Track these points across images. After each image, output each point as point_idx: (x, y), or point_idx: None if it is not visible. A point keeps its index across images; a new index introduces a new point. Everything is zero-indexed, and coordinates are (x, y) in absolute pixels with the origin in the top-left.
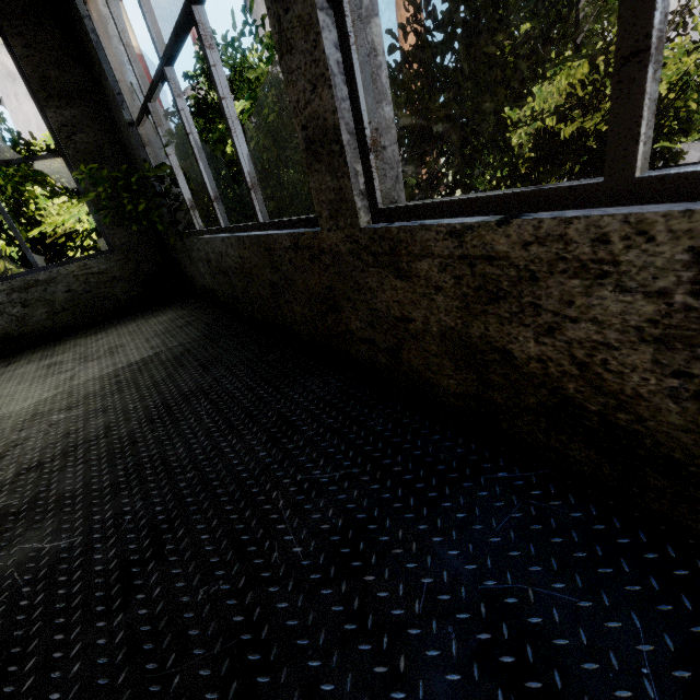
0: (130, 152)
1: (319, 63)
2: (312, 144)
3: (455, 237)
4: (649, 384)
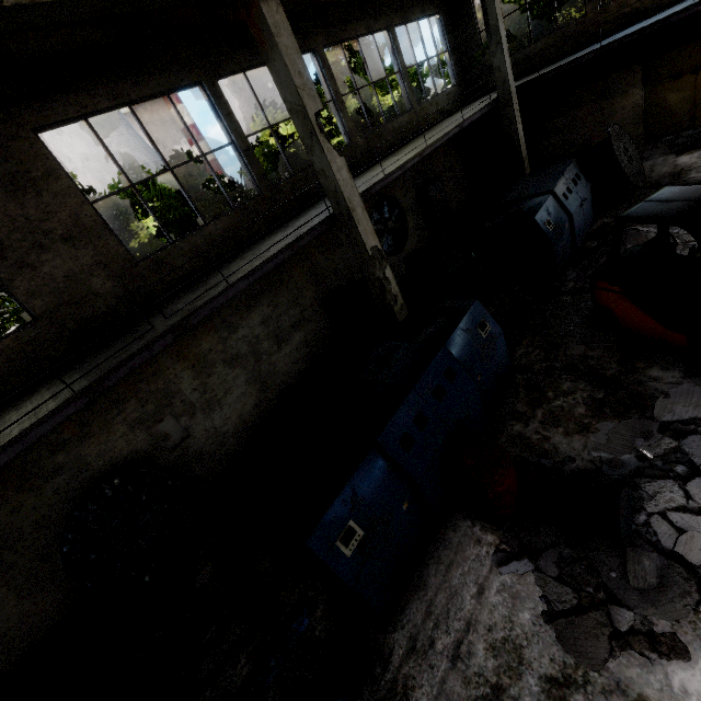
0: (466, 46)
1: None
2: (589, 1)
3: (616, 3)
4: (638, 6)
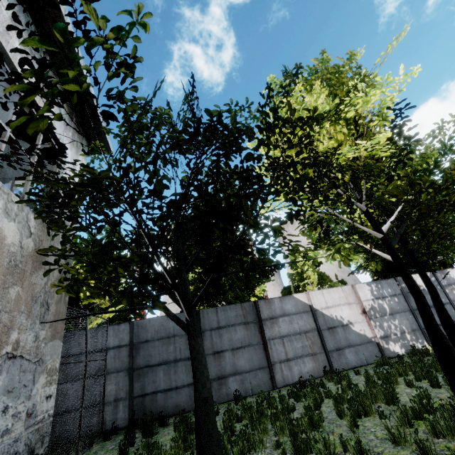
0: None
1: None
2: None
3: None
4: None
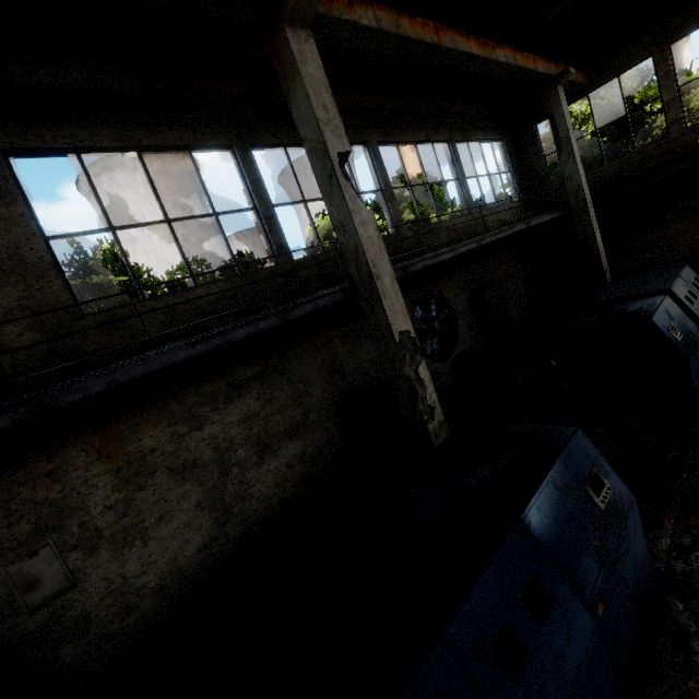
0: (529, 169)
1: (678, 112)
2: (672, 123)
3: None
4: None
